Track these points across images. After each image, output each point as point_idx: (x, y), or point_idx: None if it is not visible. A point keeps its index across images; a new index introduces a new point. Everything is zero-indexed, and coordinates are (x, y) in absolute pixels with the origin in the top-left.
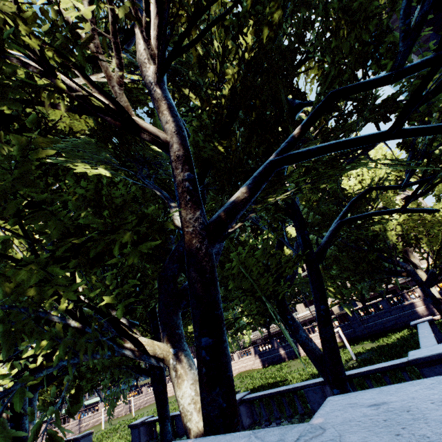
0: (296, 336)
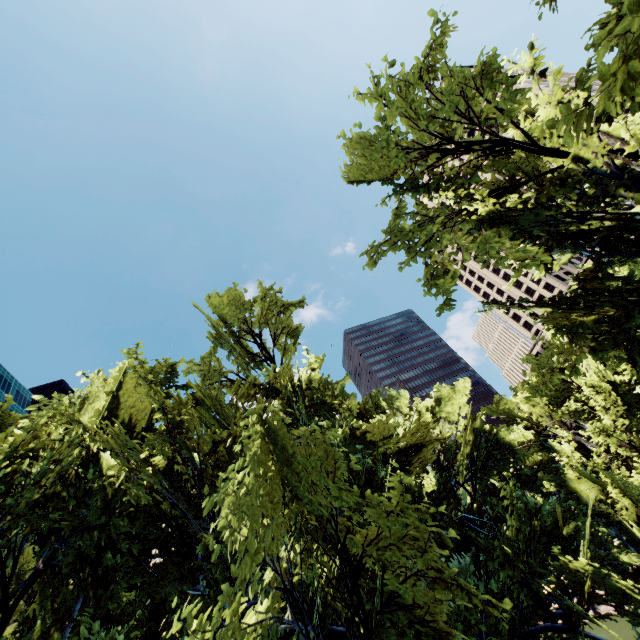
0: None
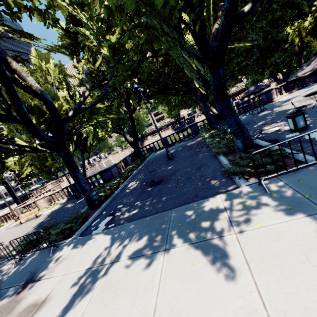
0: (276, 79)
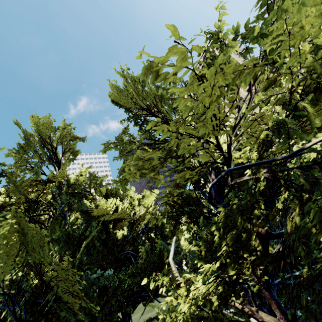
0: None
